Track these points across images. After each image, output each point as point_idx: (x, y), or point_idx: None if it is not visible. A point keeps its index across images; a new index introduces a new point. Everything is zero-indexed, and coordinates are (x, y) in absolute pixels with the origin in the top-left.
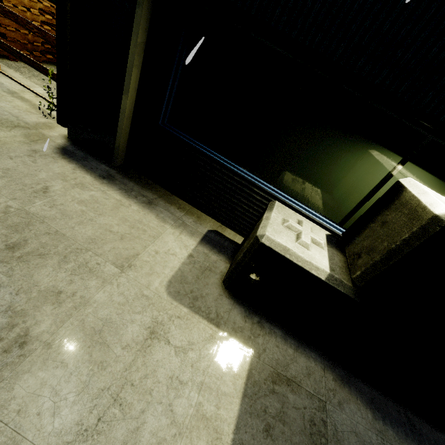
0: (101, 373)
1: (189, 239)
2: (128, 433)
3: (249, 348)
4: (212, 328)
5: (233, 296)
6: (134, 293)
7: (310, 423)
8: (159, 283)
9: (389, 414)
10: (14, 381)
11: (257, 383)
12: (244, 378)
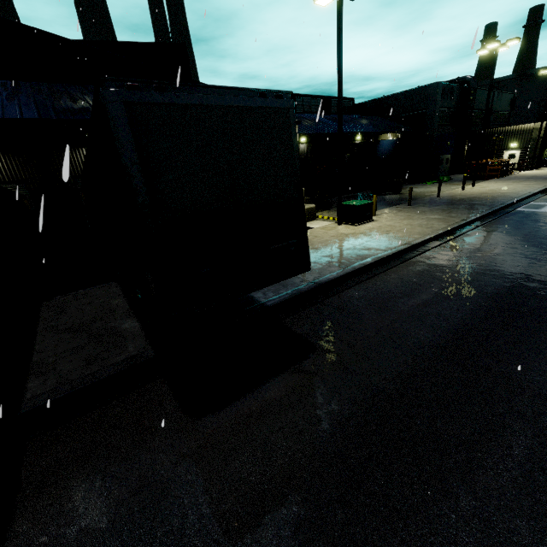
0: None
1: None
2: None
3: None
4: None
5: None
6: None
7: None
8: None
9: None
10: None
11: None
12: None
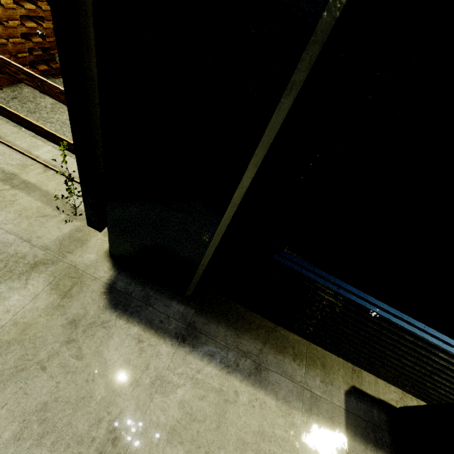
0: None
1: (333, 438)
2: None
3: None
4: None
5: None
6: None
7: None
8: None
9: None
10: None
11: None
12: None
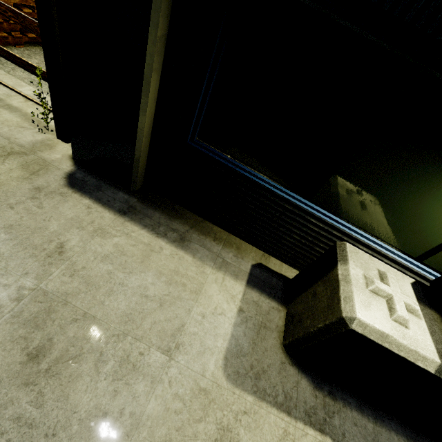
0: None
1: (234, 285)
2: None
3: (328, 437)
4: (283, 418)
5: (296, 361)
6: (190, 390)
7: None
8: (214, 364)
9: None
10: None
11: None
12: None
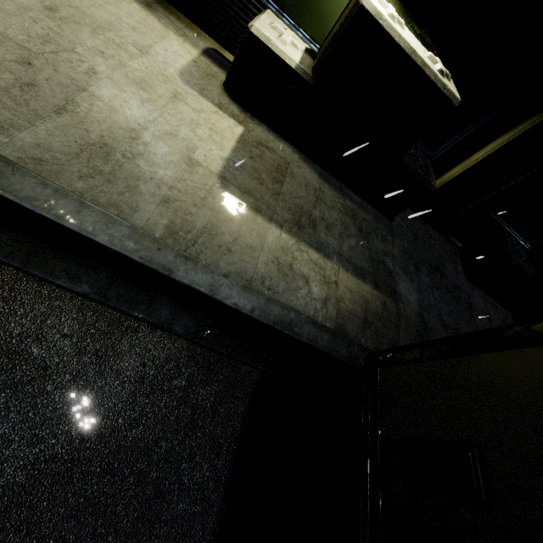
0: (148, 103)
1: (192, 49)
2: (172, 130)
3: (243, 126)
4: (216, 108)
5: (232, 98)
6: (156, 71)
7: (278, 165)
8: (173, 71)
9: (329, 181)
10: (100, 88)
11: (247, 141)
12: (238, 136)
